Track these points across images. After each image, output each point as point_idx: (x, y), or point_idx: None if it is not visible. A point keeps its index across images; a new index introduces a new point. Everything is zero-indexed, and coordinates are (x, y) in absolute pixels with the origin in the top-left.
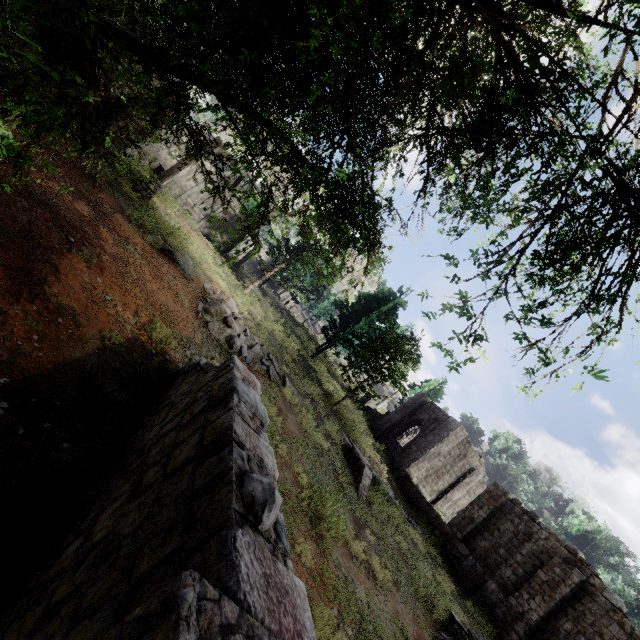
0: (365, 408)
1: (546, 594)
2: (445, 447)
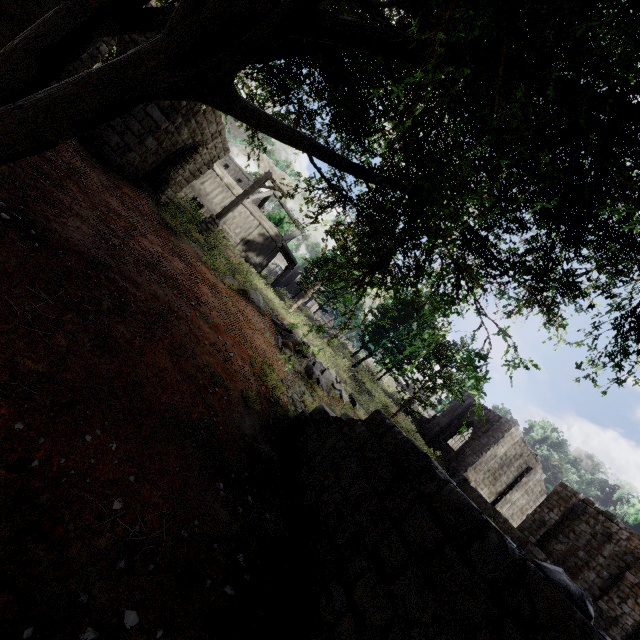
0: (409, 413)
1: (639, 597)
2: (501, 448)
